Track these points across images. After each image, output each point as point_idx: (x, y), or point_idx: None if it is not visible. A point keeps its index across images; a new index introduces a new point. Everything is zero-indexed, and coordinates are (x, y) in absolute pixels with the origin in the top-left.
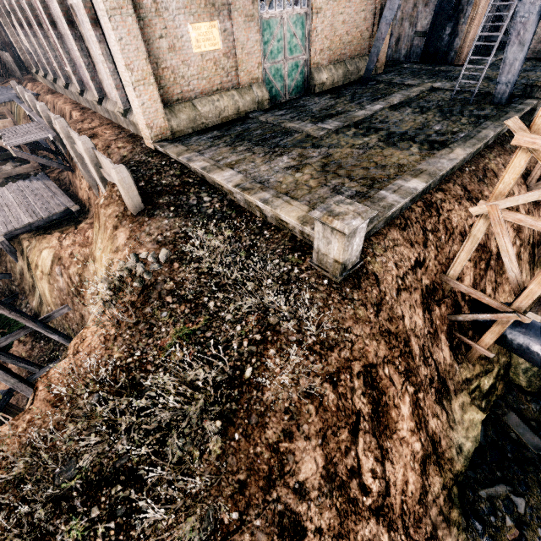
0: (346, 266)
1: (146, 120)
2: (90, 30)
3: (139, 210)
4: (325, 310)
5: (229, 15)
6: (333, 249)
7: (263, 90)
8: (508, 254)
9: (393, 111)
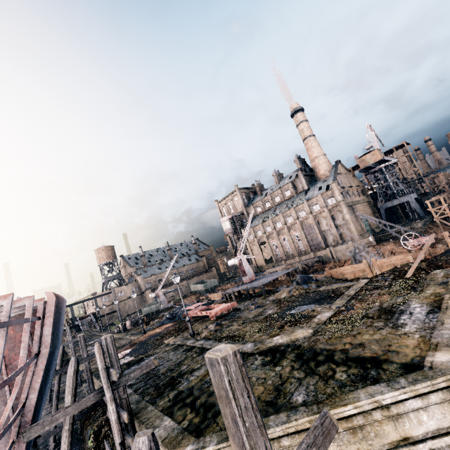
0: (422, 228)
1: (358, 237)
2: (334, 230)
3: (375, 243)
4: (425, 231)
5: (358, 222)
6: (419, 226)
7: (368, 232)
8: (445, 222)
9: (402, 225)
